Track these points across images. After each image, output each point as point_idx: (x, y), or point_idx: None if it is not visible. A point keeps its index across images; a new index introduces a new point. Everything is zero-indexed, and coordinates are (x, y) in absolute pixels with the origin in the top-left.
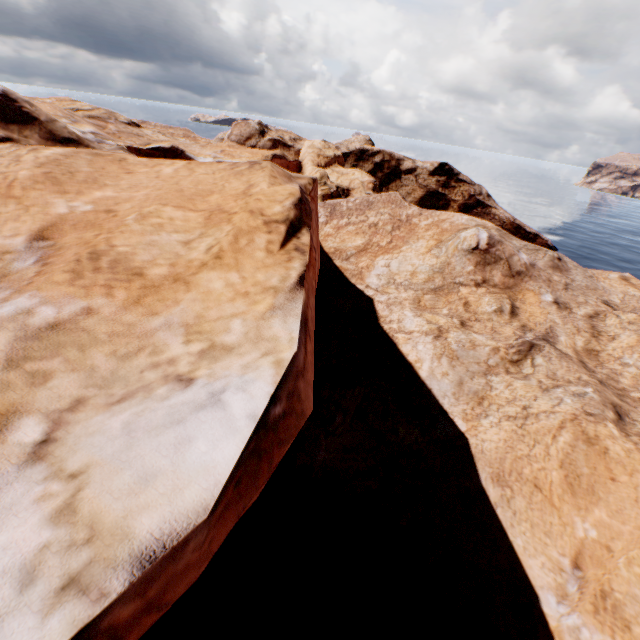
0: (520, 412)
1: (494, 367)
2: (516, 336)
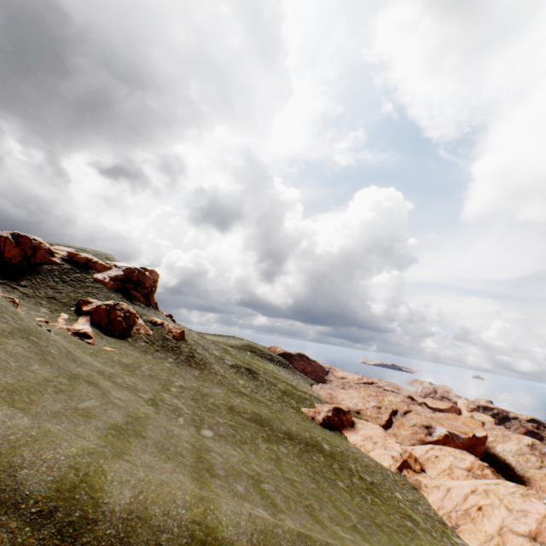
0: (533, 472)
1: (531, 468)
2: (538, 464)
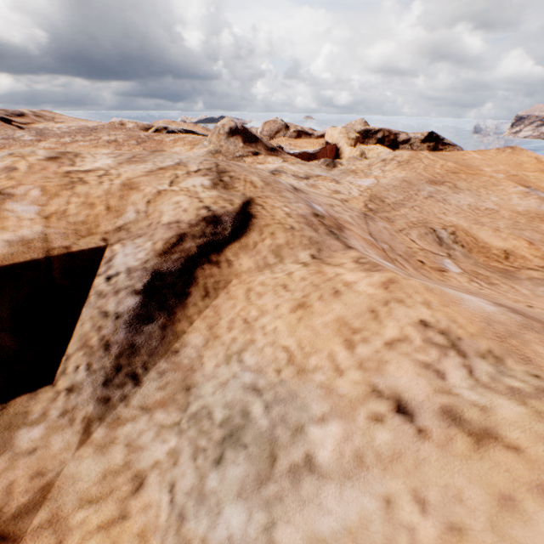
0: None
1: None
2: None
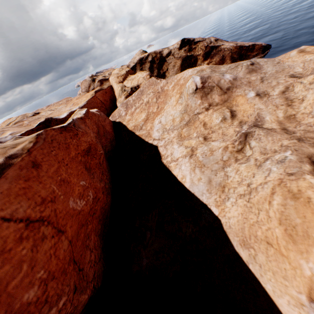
0: (246, 189)
1: (227, 160)
2: (236, 133)
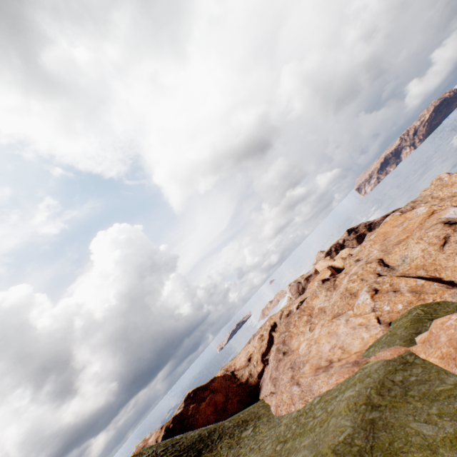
0: None
1: None
2: None
